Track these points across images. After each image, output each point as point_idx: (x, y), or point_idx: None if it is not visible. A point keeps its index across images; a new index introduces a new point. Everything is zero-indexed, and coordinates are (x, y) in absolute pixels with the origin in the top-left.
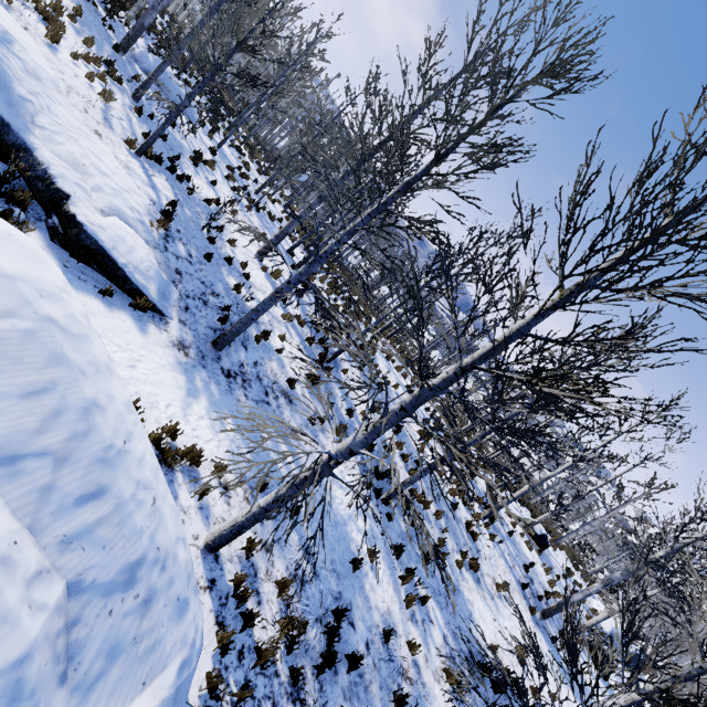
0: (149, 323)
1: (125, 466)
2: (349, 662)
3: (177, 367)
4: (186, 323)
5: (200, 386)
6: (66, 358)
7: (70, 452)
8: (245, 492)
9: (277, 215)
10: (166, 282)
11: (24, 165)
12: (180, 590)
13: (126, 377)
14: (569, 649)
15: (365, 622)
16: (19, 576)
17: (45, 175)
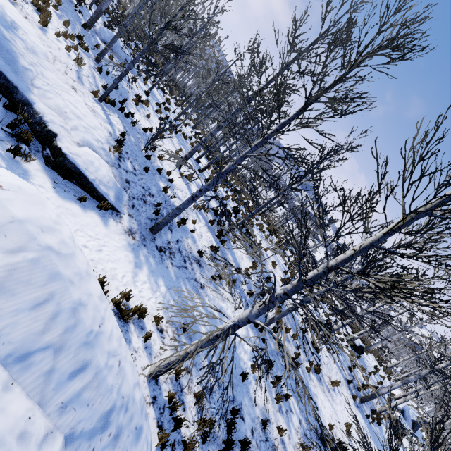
0: (109, 218)
1: (100, 344)
2: (241, 444)
3: (128, 247)
4: (133, 216)
5: (143, 259)
6: (60, 274)
7: (64, 342)
8: (173, 333)
9: (188, 135)
10: (119, 189)
11: (27, 114)
12: (137, 421)
13: (96, 258)
14: (392, 449)
15: (250, 415)
16: (32, 443)
17: (41, 121)
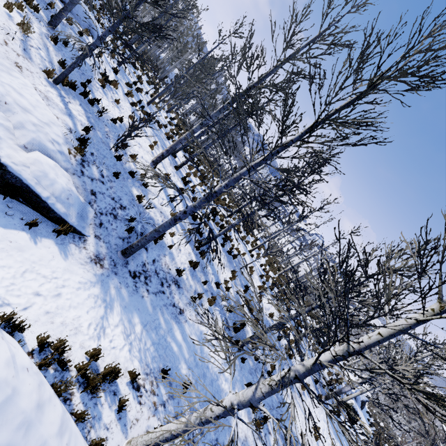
0: (70, 244)
1: None
2: None
3: (95, 281)
4: (100, 237)
5: (113, 293)
6: None
7: None
8: (152, 384)
9: (163, 121)
10: (83, 204)
11: None
12: None
13: (53, 309)
14: None
15: None
16: None
17: None
